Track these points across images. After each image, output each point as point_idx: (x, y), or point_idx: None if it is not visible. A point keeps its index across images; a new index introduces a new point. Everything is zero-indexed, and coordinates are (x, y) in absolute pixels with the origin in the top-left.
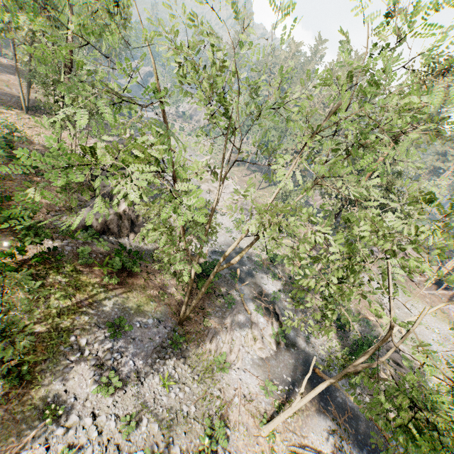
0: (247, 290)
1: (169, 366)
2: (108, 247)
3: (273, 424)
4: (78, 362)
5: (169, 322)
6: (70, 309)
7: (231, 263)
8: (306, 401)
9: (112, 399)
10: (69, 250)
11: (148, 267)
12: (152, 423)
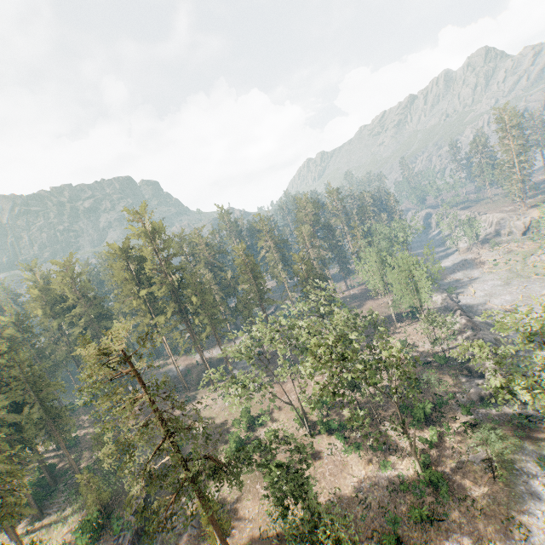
0: None
1: None
2: (503, 412)
3: None
4: (527, 481)
5: None
6: (504, 451)
7: None
8: None
9: None
10: (481, 416)
11: (542, 423)
12: None
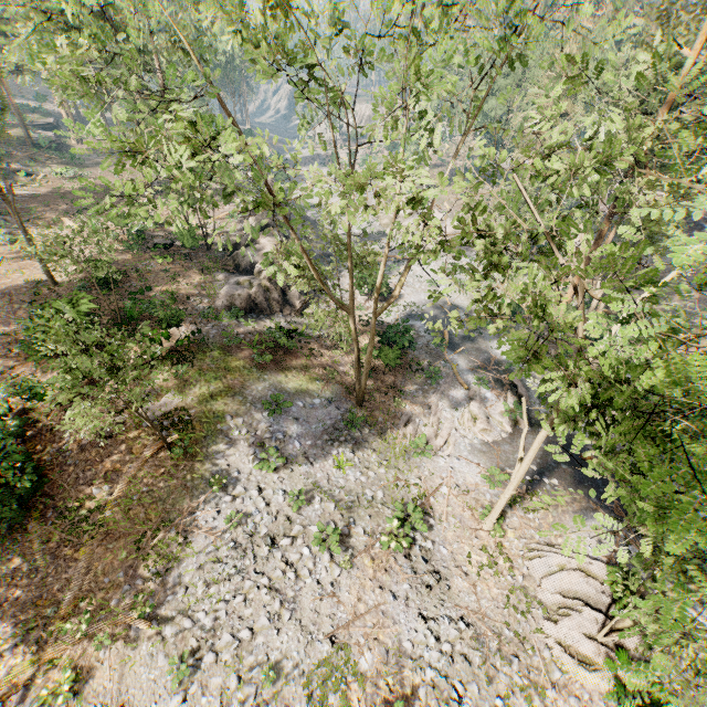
0: (463, 359)
1: (346, 449)
2: (258, 326)
3: (494, 512)
4: (237, 440)
5: (344, 403)
6: (222, 391)
7: (392, 299)
8: (524, 466)
9: (277, 475)
10: (214, 334)
11: (311, 343)
12: (326, 502)
